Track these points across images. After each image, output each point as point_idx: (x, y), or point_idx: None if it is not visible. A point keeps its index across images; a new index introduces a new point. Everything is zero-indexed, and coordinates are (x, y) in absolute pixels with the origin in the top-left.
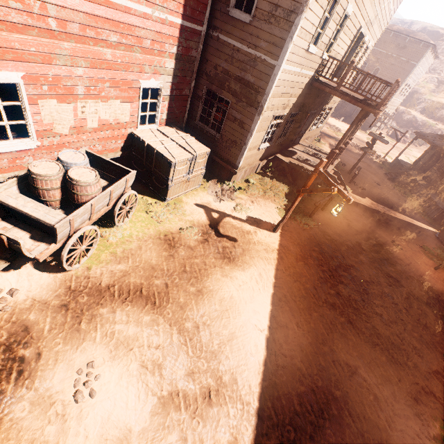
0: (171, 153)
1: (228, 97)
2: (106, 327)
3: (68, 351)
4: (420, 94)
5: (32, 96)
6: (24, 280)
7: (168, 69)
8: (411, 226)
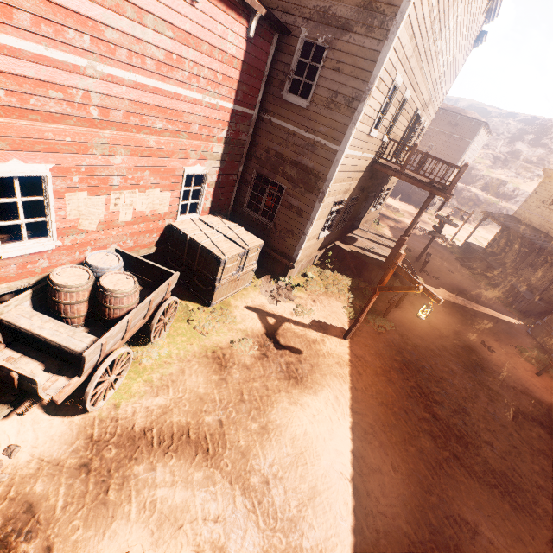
0: (219, 248)
1: (283, 182)
2: (144, 494)
3: (91, 539)
4: (477, 171)
5: (59, 189)
6: (28, 431)
7: (216, 154)
8: (498, 322)
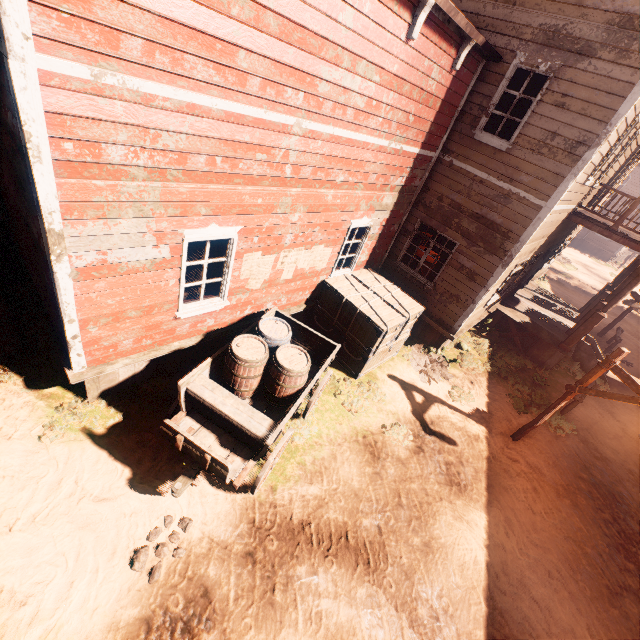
0: (379, 316)
1: (455, 237)
2: (308, 601)
3: None
4: None
5: (240, 250)
6: (197, 503)
7: (384, 204)
8: None
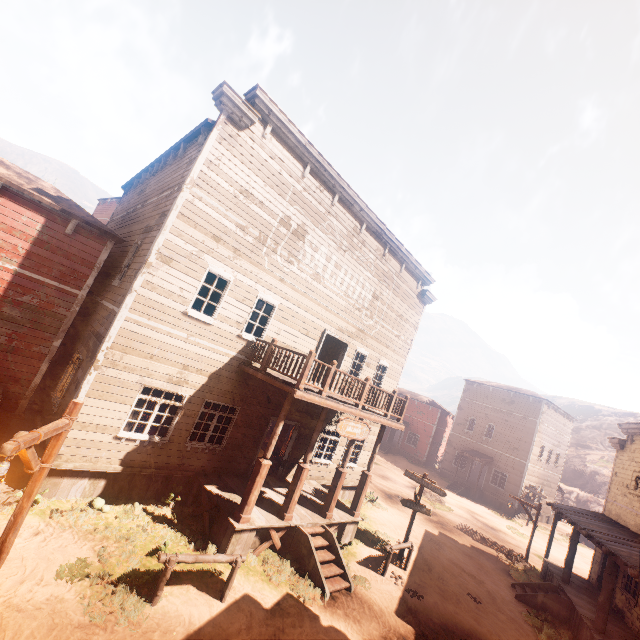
0: None
1: (84, 355)
2: None
3: None
4: (603, 476)
5: None
6: None
7: (10, 315)
8: None
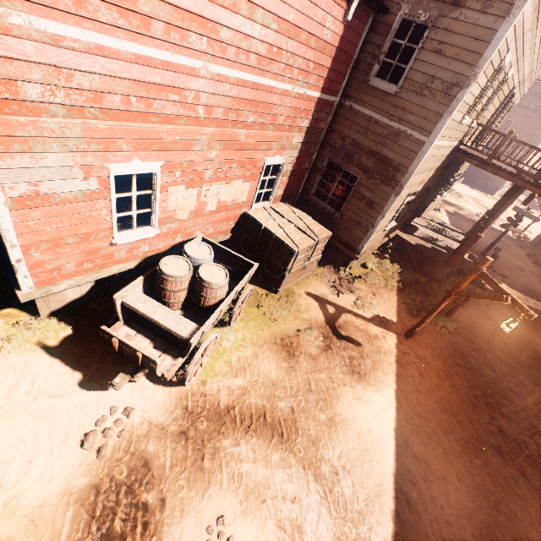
0: (292, 240)
1: (356, 172)
2: (231, 466)
3: (193, 498)
4: None
5: (164, 184)
6: (138, 396)
7: (294, 143)
8: None
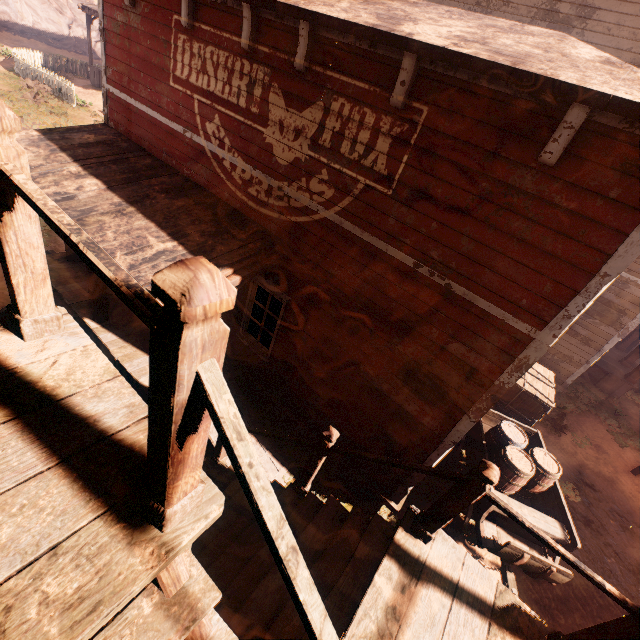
0: (542, 393)
1: None
2: None
3: None
4: None
5: None
6: None
7: None
8: None
